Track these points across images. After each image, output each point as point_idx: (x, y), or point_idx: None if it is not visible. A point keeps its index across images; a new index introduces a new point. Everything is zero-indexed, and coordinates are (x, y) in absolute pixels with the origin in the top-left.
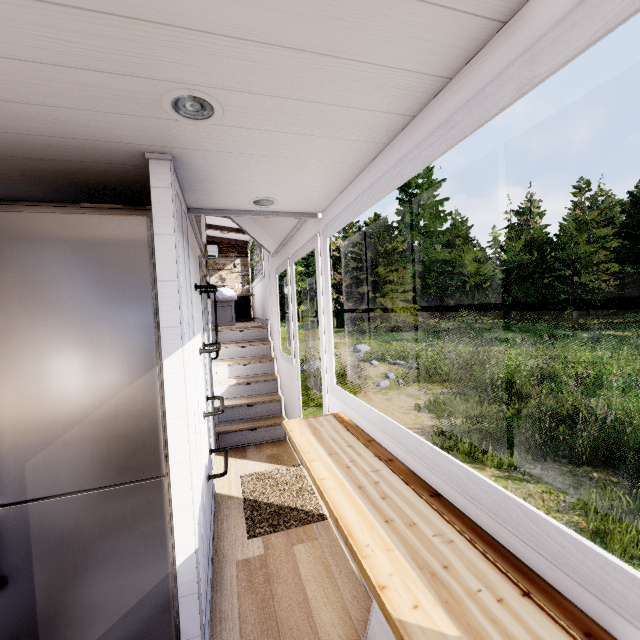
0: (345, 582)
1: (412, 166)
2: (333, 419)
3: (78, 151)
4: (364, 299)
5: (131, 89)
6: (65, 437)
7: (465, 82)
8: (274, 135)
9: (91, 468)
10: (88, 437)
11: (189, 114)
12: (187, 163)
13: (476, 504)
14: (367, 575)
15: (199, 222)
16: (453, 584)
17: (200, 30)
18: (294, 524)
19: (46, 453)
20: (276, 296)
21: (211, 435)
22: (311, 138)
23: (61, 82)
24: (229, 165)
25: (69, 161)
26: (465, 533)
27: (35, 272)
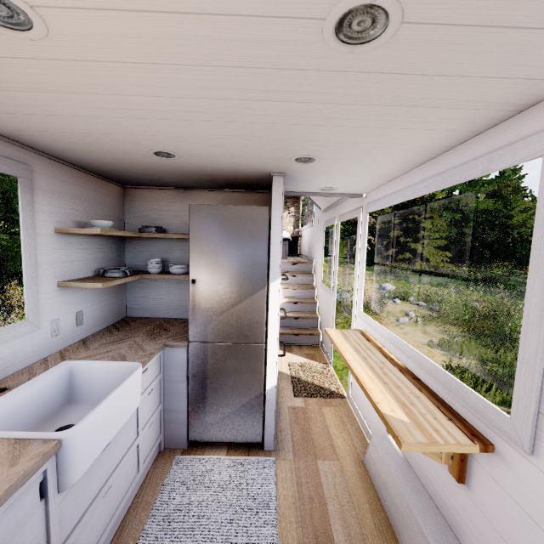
0: (354, 432)
1: (427, 188)
2: (358, 333)
3: (239, 172)
4: (395, 242)
5: (279, 156)
6: (223, 315)
7: (461, 152)
8: (344, 166)
9: (232, 332)
10: (232, 317)
11: (302, 161)
12: (290, 175)
13: (437, 383)
14: (370, 397)
15: None
16: (413, 409)
17: (320, 141)
18: (323, 396)
19: (215, 321)
20: (322, 242)
21: None
22: (366, 166)
23: (250, 155)
24: (313, 176)
25: (232, 175)
26: (427, 395)
27: (217, 234)
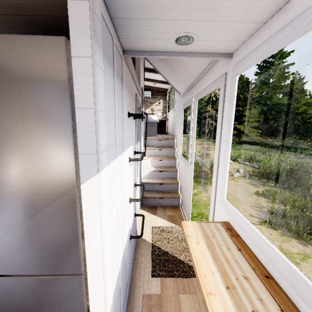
0: None
1: None
2: (222, 229)
3: None
4: None
5: None
6: (9, 236)
7: None
8: None
9: (29, 260)
10: (25, 238)
11: None
12: None
13: None
14: None
15: (139, 73)
16: None
17: None
18: (181, 274)
19: None
20: (181, 122)
21: (136, 204)
22: None
23: None
24: None
25: None
26: None
27: None
